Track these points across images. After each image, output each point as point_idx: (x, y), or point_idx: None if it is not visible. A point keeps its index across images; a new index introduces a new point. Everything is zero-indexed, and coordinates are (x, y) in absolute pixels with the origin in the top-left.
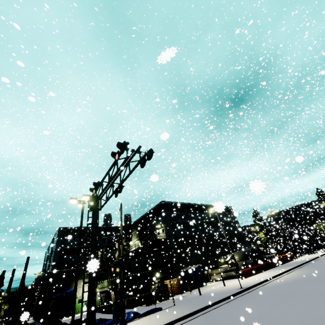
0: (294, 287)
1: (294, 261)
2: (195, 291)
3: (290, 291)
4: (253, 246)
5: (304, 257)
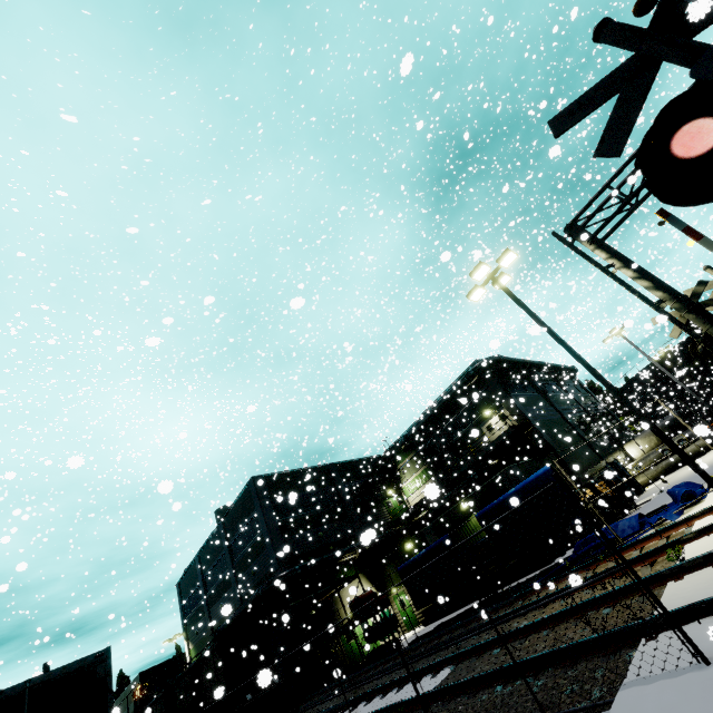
0: None
1: None
2: (658, 489)
3: None
4: None
5: None
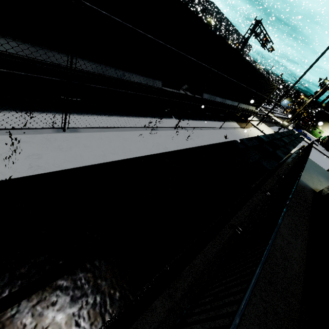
0: None
1: None
2: None
3: None
4: None
5: None
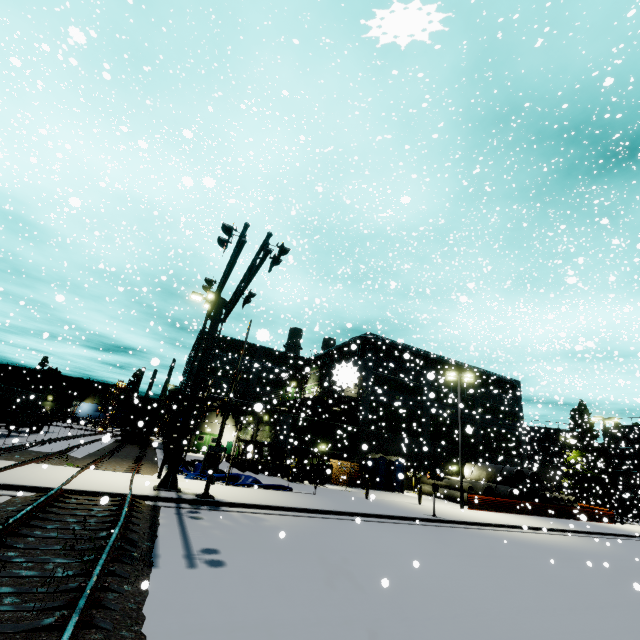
0: (517, 552)
1: (604, 525)
2: (374, 492)
3: (498, 552)
4: (548, 469)
5: (639, 528)
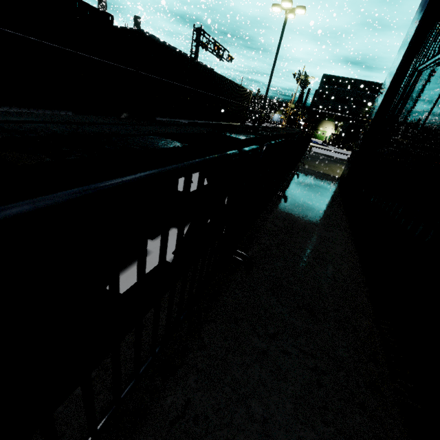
0: None
1: None
2: None
3: None
4: None
5: None
